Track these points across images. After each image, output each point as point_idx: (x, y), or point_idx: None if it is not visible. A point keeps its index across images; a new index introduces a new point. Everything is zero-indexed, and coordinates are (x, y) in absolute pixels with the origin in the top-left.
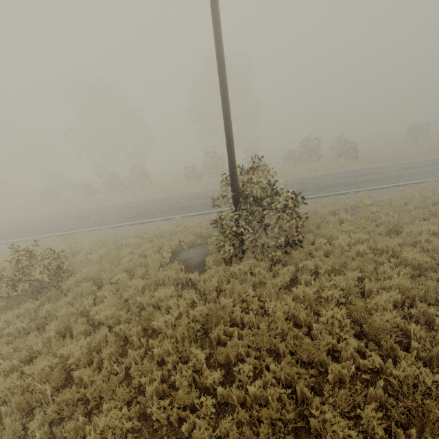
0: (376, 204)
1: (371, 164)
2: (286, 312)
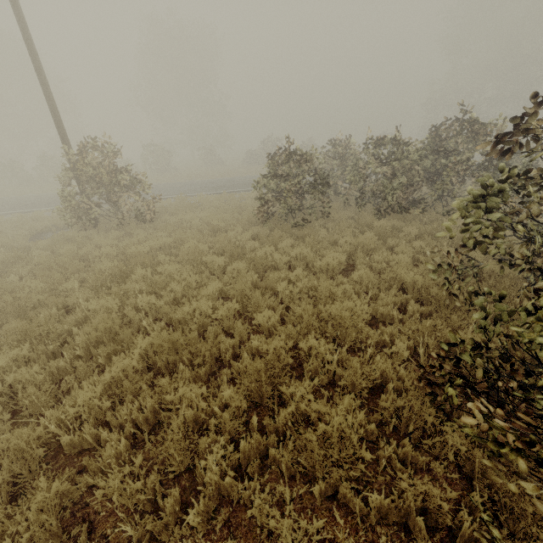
0: None
1: None
2: (80, 254)
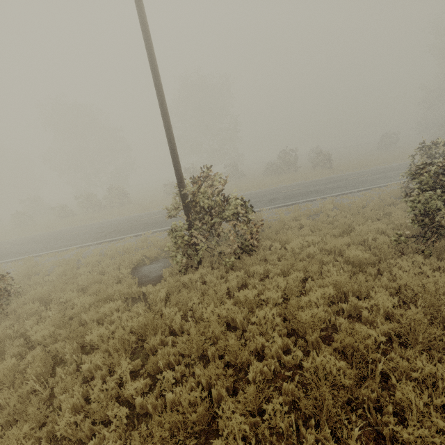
0: (339, 208)
1: (343, 172)
2: (223, 316)
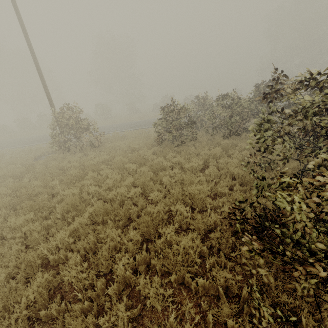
0: None
1: None
2: (60, 166)
